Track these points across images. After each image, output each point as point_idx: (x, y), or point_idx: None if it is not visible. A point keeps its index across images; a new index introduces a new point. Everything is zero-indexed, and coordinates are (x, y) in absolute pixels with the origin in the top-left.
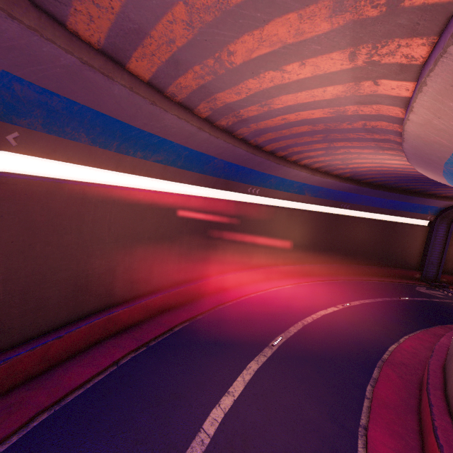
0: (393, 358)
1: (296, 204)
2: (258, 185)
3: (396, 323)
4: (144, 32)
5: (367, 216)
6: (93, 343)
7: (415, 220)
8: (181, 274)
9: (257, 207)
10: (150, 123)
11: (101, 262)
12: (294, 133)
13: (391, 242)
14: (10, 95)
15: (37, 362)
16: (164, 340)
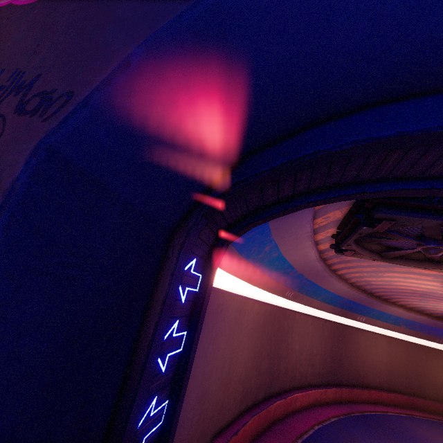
0: None
1: (393, 333)
2: (364, 315)
3: None
4: (353, 268)
5: None
6: (291, 411)
7: None
8: (320, 377)
9: (363, 332)
10: (329, 286)
11: (294, 356)
12: (399, 291)
13: None
14: (299, 282)
15: (280, 410)
16: (330, 424)
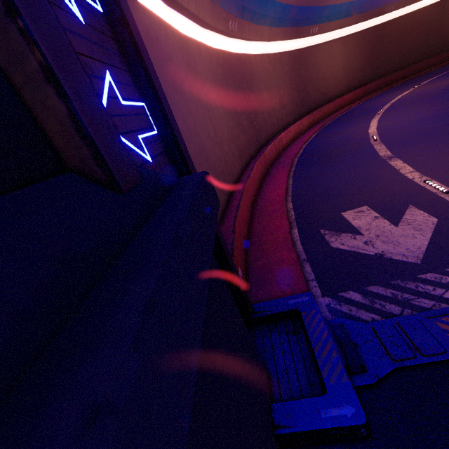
0: None
1: (346, 31)
2: (316, 23)
3: None
4: None
5: (413, 9)
6: (281, 150)
7: None
8: (293, 114)
9: (318, 47)
10: None
11: (266, 105)
12: None
13: (444, 24)
14: None
15: (273, 152)
16: (313, 139)
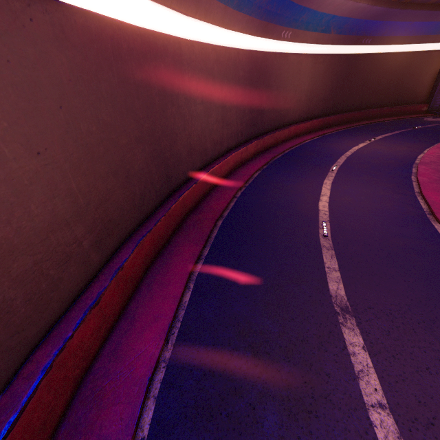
0: (424, 161)
1: (320, 49)
2: (291, 25)
3: (417, 143)
4: None
5: (385, 50)
6: (208, 190)
7: (434, 45)
8: (239, 136)
9: (287, 57)
10: None
11: (197, 124)
12: None
13: (406, 77)
14: None
15: (191, 199)
16: (253, 182)
